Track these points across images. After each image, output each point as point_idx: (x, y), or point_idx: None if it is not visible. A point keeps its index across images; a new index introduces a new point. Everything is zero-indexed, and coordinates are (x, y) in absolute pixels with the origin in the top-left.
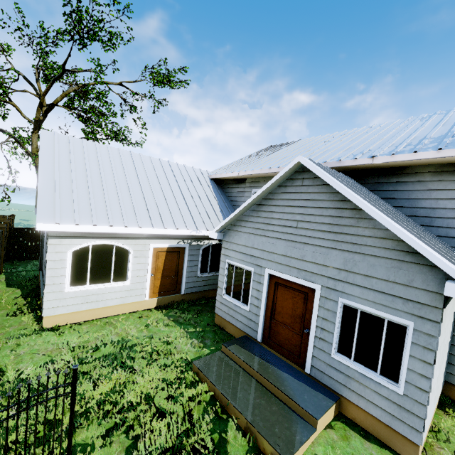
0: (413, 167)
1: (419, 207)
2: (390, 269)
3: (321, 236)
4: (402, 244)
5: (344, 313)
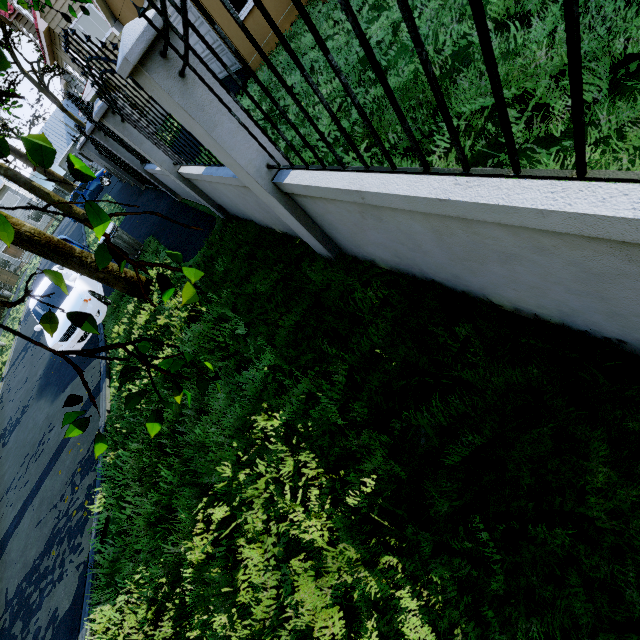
0: None
1: None
2: None
3: None
4: None
5: None
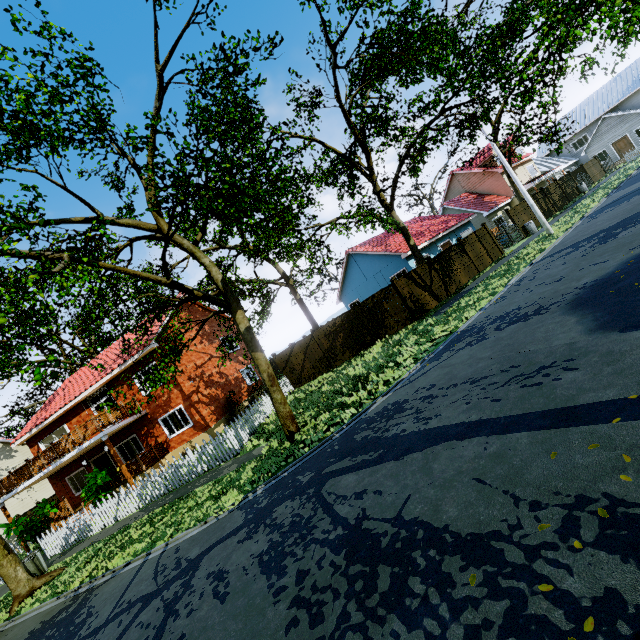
0: (626, 99)
1: (634, 106)
2: (638, 118)
3: (619, 125)
4: (637, 113)
5: (635, 132)
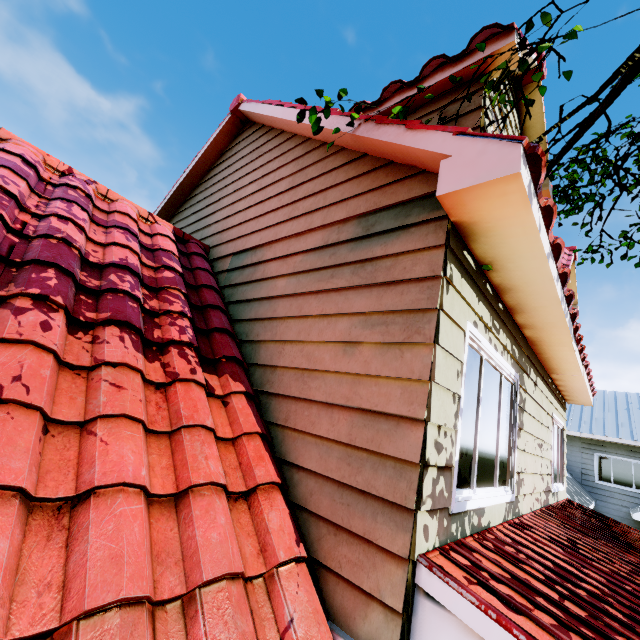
0: None
1: None
2: None
3: None
4: None
5: None
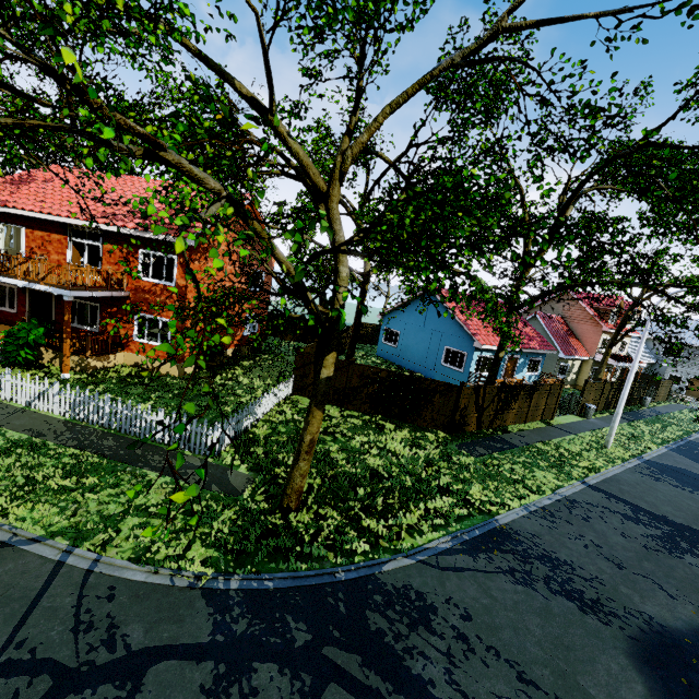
0: None
1: None
2: None
3: None
4: None
5: None
